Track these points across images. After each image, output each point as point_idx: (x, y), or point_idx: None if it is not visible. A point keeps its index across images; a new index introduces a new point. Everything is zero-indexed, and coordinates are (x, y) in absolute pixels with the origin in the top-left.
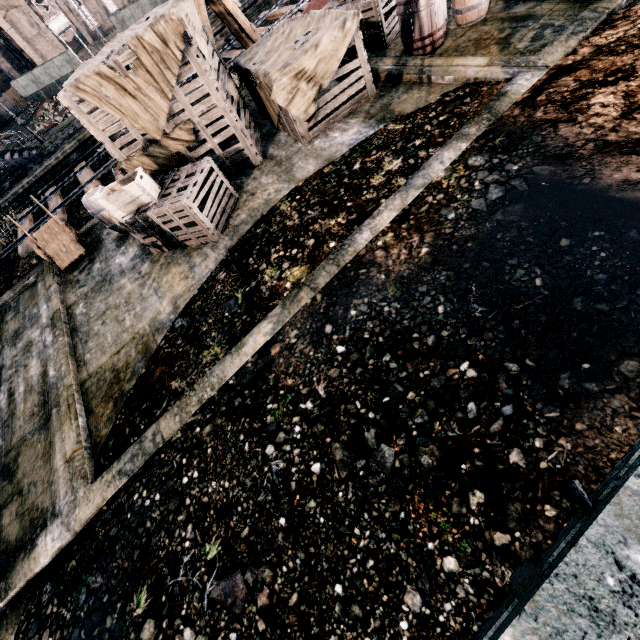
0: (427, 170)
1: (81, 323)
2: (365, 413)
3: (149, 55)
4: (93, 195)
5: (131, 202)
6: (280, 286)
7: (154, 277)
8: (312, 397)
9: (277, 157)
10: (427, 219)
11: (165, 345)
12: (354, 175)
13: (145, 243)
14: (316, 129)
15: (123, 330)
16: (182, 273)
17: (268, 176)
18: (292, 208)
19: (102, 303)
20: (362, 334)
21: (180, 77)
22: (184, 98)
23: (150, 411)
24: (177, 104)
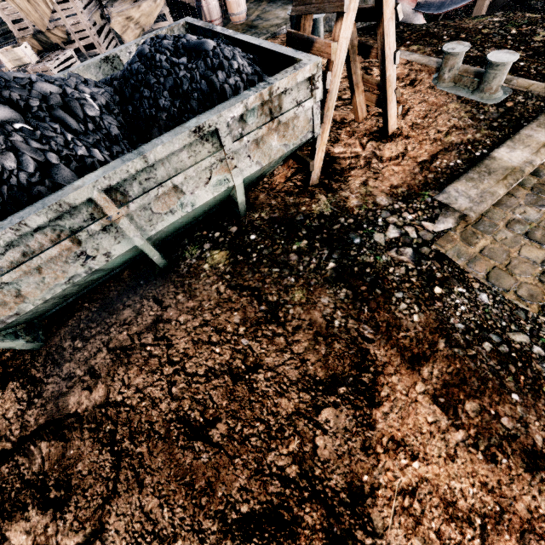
0: None
1: None
2: None
3: None
4: None
5: (18, 60)
6: None
7: None
8: None
9: None
10: None
11: None
12: None
13: None
14: None
15: None
16: None
17: None
18: None
19: None
20: None
21: None
22: (61, 12)
23: None
24: (57, 14)
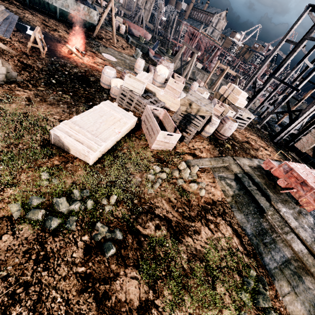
0: None
1: None
2: None
3: None
4: None
5: None
6: None
7: None
8: None
9: None
10: None
11: None
12: None
13: None
14: None
15: None
16: None
17: None
18: None
19: None
20: None
21: None
22: None
23: None
24: None
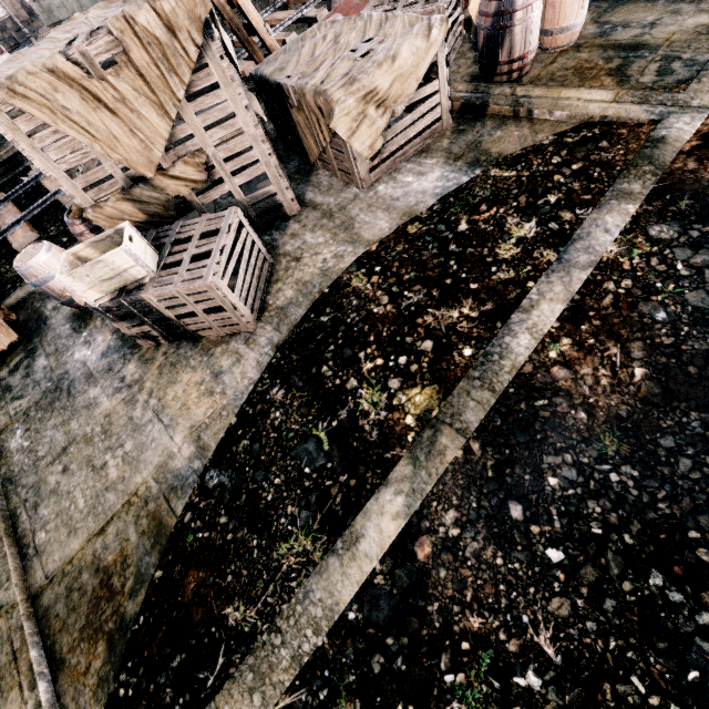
0: (588, 241)
1: (21, 468)
2: (661, 706)
3: (143, 48)
4: (34, 257)
5: (113, 277)
6: (395, 422)
7: (150, 388)
8: (534, 661)
9: (323, 205)
10: (621, 318)
11: (195, 523)
12: (464, 241)
13: (130, 334)
14: (379, 170)
15: (106, 486)
16: (201, 384)
17: (315, 233)
18: (374, 286)
19: (58, 431)
20: (587, 526)
21: (191, 86)
22: (195, 118)
23: (192, 675)
24: (182, 126)
